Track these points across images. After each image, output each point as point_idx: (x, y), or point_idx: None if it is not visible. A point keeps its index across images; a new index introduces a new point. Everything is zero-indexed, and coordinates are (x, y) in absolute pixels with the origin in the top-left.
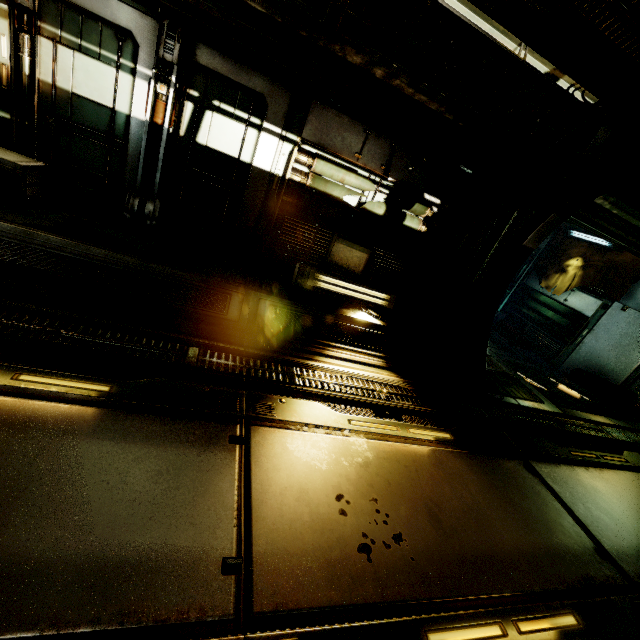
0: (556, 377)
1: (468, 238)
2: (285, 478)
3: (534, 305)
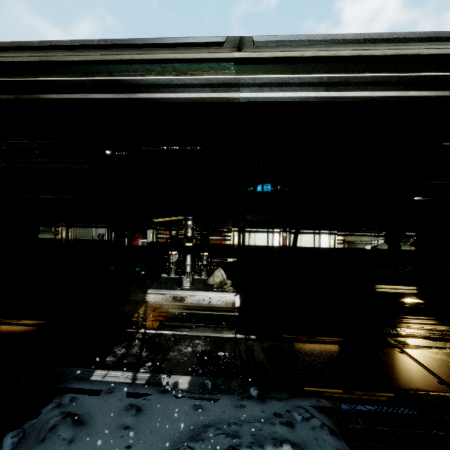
0: None
1: (445, 246)
2: (435, 363)
3: None
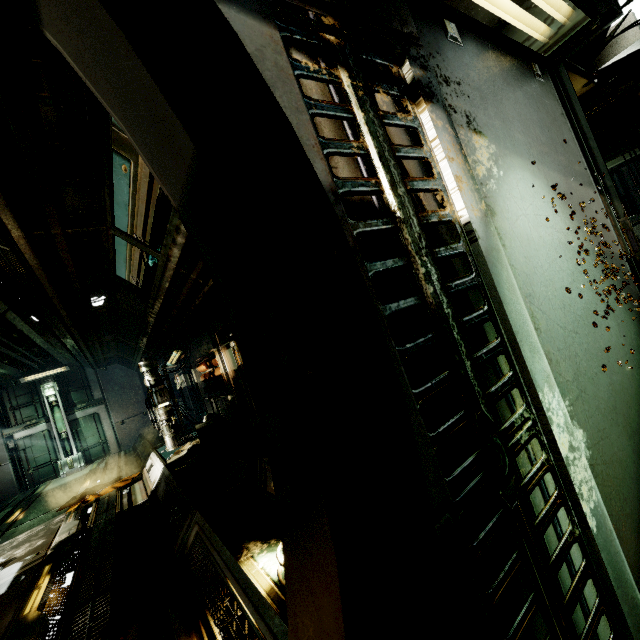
0: None
1: None
2: None
3: None
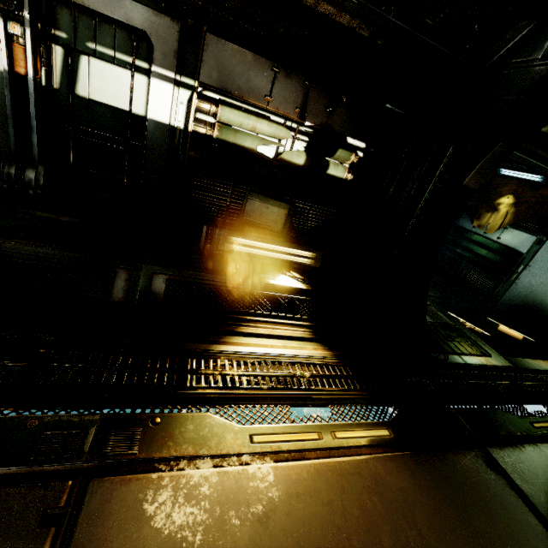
0: (495, 316)
1: (398, 183)
2: None
3: (467, 244)
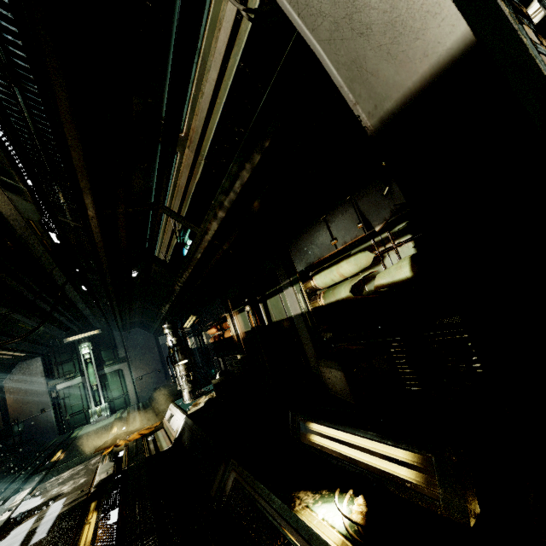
0: None
1: None
2: None
3: None
